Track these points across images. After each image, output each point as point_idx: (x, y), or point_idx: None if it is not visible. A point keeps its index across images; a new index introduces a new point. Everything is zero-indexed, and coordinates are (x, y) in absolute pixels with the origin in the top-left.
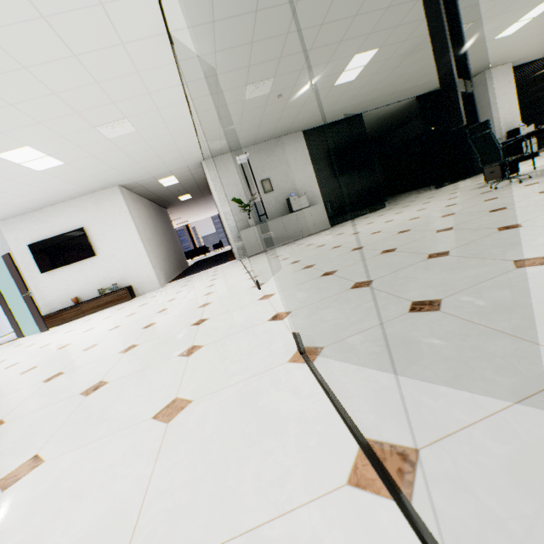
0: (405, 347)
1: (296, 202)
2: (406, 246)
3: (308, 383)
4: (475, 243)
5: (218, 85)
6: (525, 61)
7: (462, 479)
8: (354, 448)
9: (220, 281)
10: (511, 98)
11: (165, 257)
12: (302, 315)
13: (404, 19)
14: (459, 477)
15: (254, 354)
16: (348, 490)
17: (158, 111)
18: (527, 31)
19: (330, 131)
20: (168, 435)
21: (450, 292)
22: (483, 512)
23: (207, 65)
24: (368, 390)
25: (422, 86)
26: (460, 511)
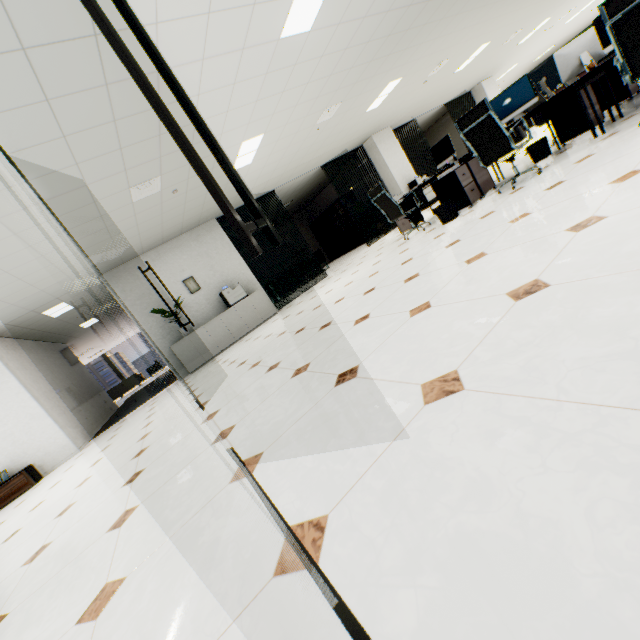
0: (329, 423)
1: (231, 295)
2: (340, 317)
3: (247, 497)
4: (388, 300)
5: (92, 194)
6: (401, 124)
7: (354, 522)
8: (282, 540)
9: (159, 415)
10: (401, 155)
11: (77, 407)
12: (245, 425)
13: (277, 108)
14: (352, 522)
15: (196, 490)
16: (274, 581)
17: (17, 236)
18: (389, 103)
19: (247, 212)
20: (98, 632)
21: (365, 356)
22: (363, 541)
23: (71, 178)
24: (297, 479)
25: (321, 157)
26: (349, 549)
